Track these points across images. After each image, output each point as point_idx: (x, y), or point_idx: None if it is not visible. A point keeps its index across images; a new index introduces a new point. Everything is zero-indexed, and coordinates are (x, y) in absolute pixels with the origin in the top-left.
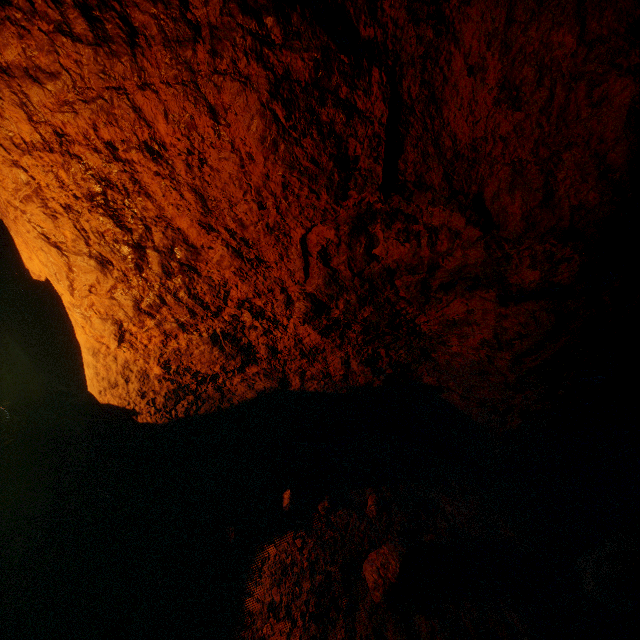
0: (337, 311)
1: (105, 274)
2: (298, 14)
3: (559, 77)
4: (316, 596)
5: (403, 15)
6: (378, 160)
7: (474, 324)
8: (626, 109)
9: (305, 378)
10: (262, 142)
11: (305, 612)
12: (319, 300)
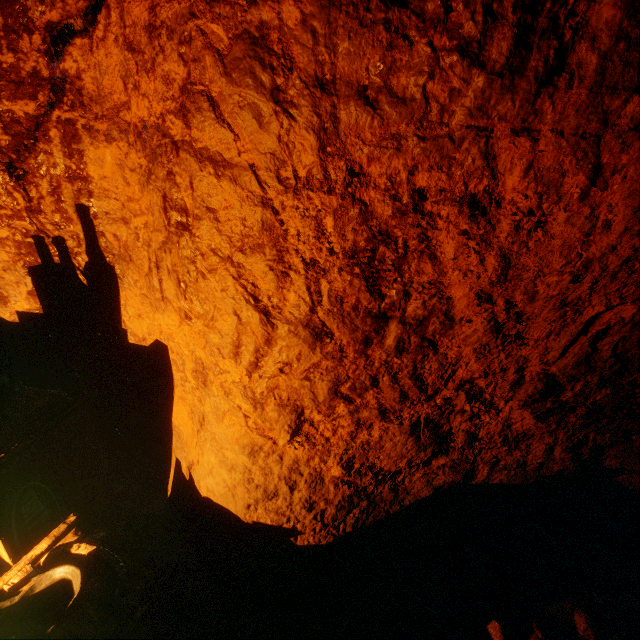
0: (569, 393)
1: (313, 348)
2: None
3: None
4: None
5: None
6: None
7: None
8: None
9: (495, 468)
10: (635, 211)
11: None
12: (556, 381)
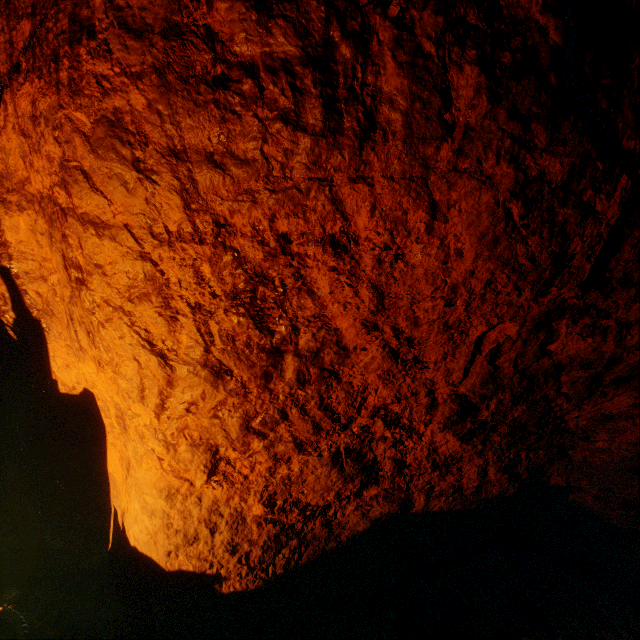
0: (486, 412)
1: (216, 386)
2: (569, 124)
3: None
4: None
5: None
6: (590, 258)
7: (638, 417)
8: None
9: (431, 495)
10: (480, 239)
11: None
12: (469, 401)
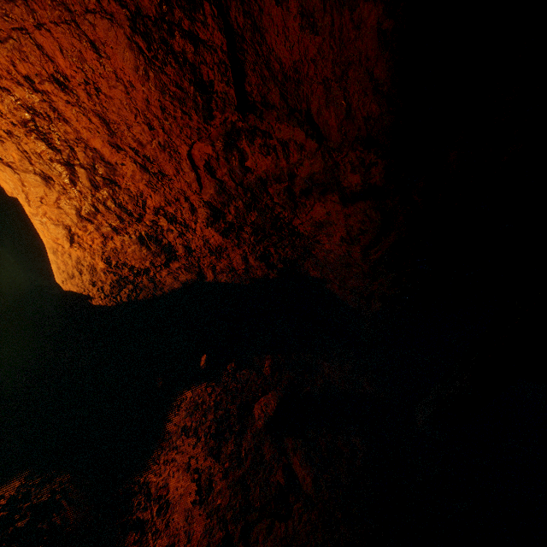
0: (230, 216)
1: (50, 188)
2: None
3: (334, 4)
4: (217, 424)
5: None
6: (229, 84)
7: (334, 224)
8: (376, 30)
9: (216, 272)
10: (137, 71)
11: (208, 433)
12: (215, 207)
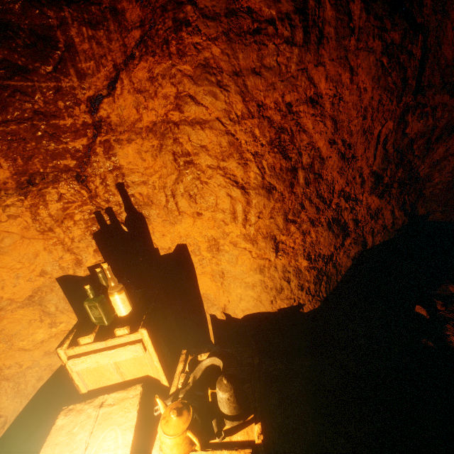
0: (386, 178)
1: (269, 199)
2: (397, 16)
3: None
4: None
5: (430, 12)
6: (414, 78)
7: (449, 156)
8: None
9: (374, 235)
10: (372, 80)
11: None
12: (378, 174)
